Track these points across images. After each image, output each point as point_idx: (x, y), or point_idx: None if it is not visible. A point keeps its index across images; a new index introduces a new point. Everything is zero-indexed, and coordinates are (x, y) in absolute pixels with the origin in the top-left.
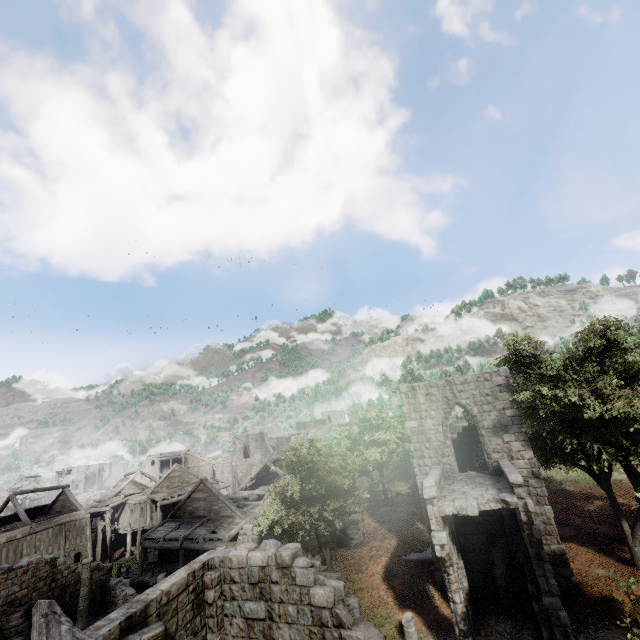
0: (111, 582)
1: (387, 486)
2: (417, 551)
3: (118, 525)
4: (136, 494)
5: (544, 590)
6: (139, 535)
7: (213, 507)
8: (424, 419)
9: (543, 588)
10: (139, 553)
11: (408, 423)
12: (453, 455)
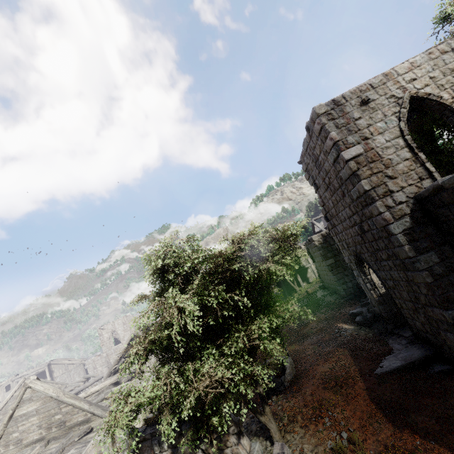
0: None
1: None
2: (386, 354)
3: None
4: None
5: None
6: None
7: (53, 418)
8: (370, 138)
9: None
10: None
11: (347, 152)
12: (435, 173)
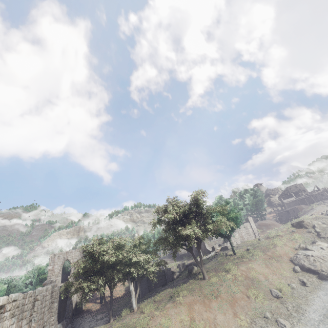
0: None
1: None
2: None
3: None
4: None
5: (67, 304)
6: None
7: None
8: (55, 265)
9: (67, 303)
10: None
11: (49, 267)
12: (61, 276)
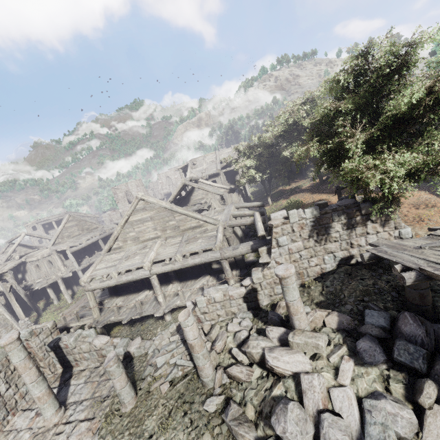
0: (66, 341)
1: (282, 187)
2: None
3: (27, 283)
4: (33, 252)
5: None
6: (60, 283)
7: (168, 224)
8: None
9: None
10: (69, 297)
11: None
12: None
